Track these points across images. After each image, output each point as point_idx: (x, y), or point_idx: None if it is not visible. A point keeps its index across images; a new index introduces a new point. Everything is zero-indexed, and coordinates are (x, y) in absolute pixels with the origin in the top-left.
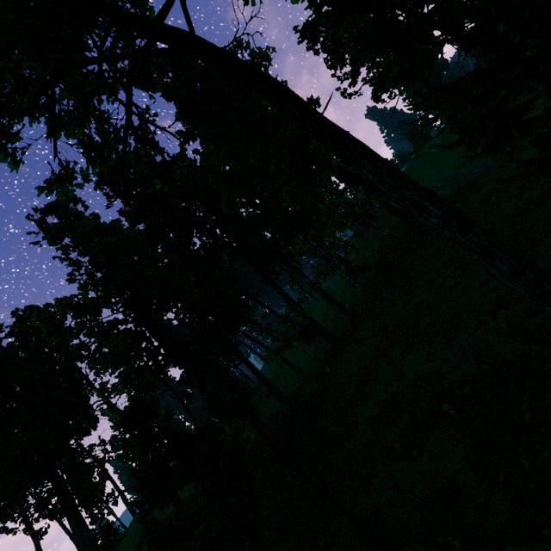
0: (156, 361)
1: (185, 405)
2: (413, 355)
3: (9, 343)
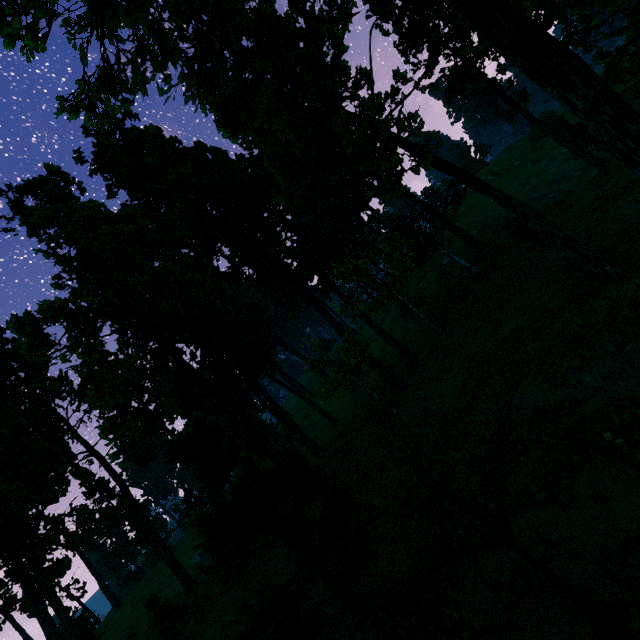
0: (161, 403)
1: None
2: (528, 384)
3: None
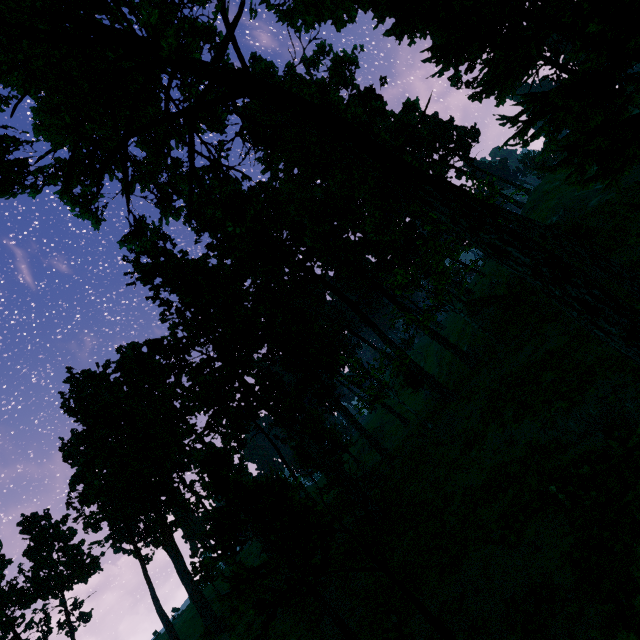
0: (247, 402)
1: (278, 450)
2: (528, 419)
3: (116, 379)
